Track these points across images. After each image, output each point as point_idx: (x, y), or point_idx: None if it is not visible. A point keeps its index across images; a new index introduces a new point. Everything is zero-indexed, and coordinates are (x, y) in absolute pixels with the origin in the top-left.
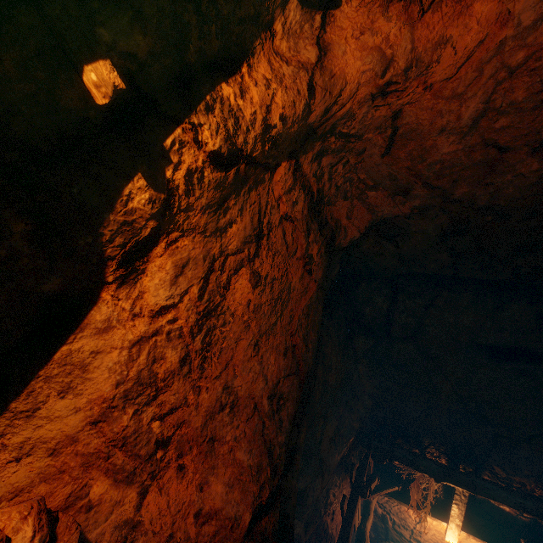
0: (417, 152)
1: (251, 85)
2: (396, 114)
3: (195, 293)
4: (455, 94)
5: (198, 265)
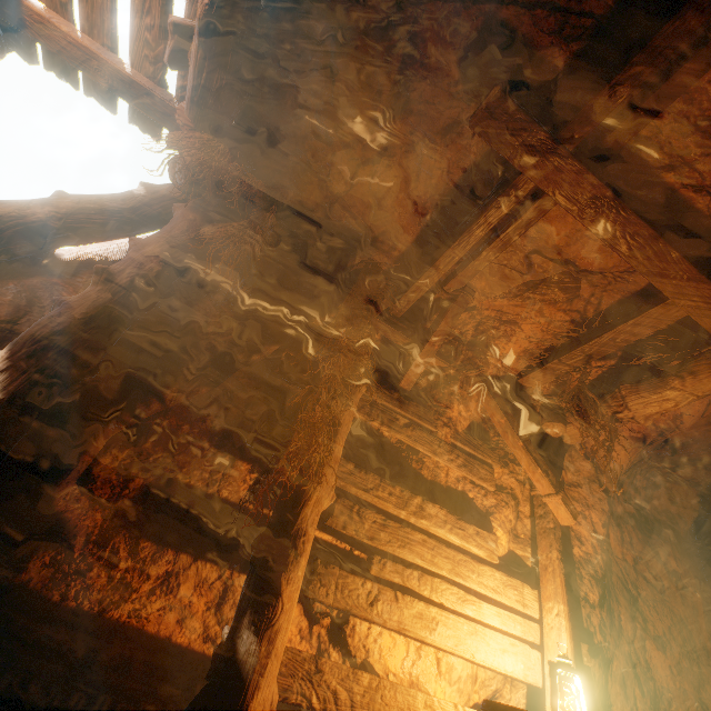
0: (703, 446)
1: (578, 527)
2: (665, 440)
3: (638, 693)
4: (710, 421)
5: (627, 670)
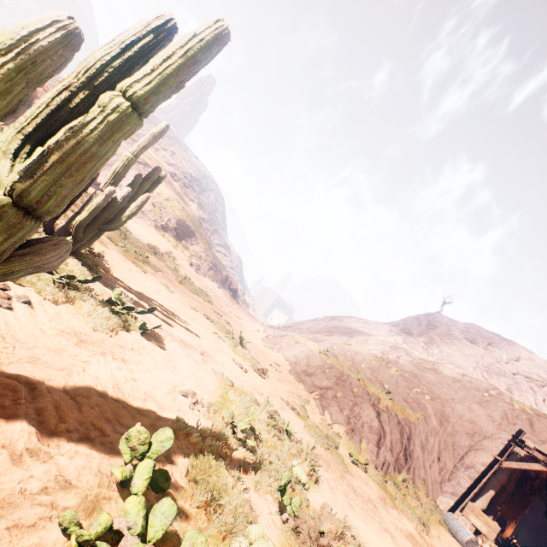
0: None
1: None
2: None
3: None
4: None
5: None
